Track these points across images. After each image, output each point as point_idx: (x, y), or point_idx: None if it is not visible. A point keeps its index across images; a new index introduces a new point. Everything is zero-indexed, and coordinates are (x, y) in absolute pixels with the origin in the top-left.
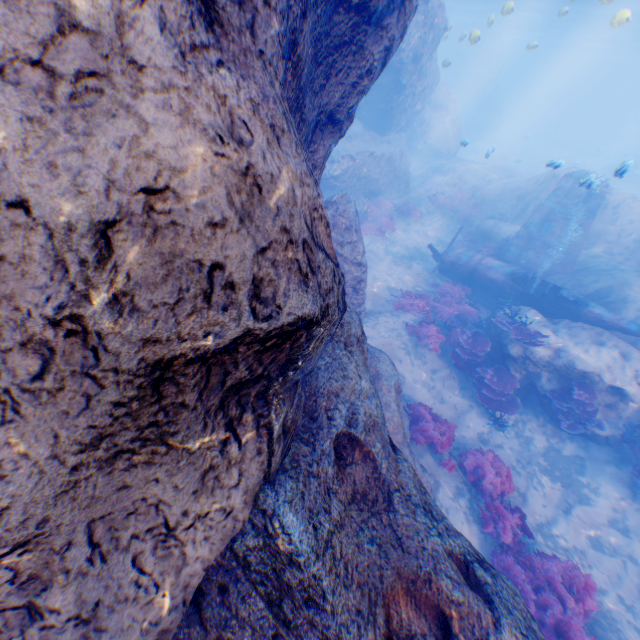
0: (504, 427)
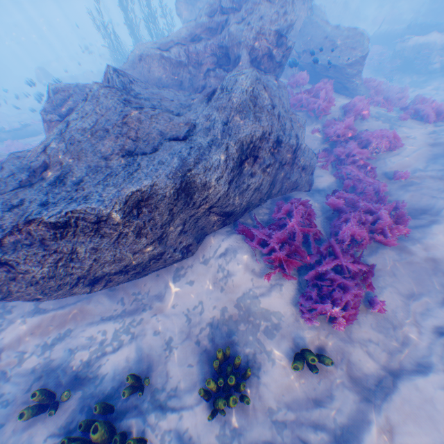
0: (392, 82)
